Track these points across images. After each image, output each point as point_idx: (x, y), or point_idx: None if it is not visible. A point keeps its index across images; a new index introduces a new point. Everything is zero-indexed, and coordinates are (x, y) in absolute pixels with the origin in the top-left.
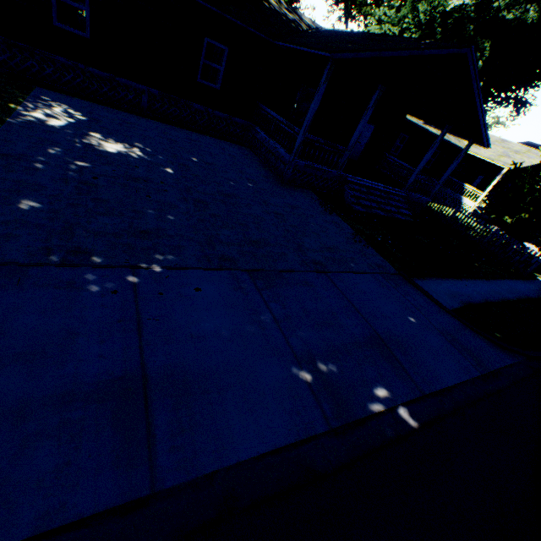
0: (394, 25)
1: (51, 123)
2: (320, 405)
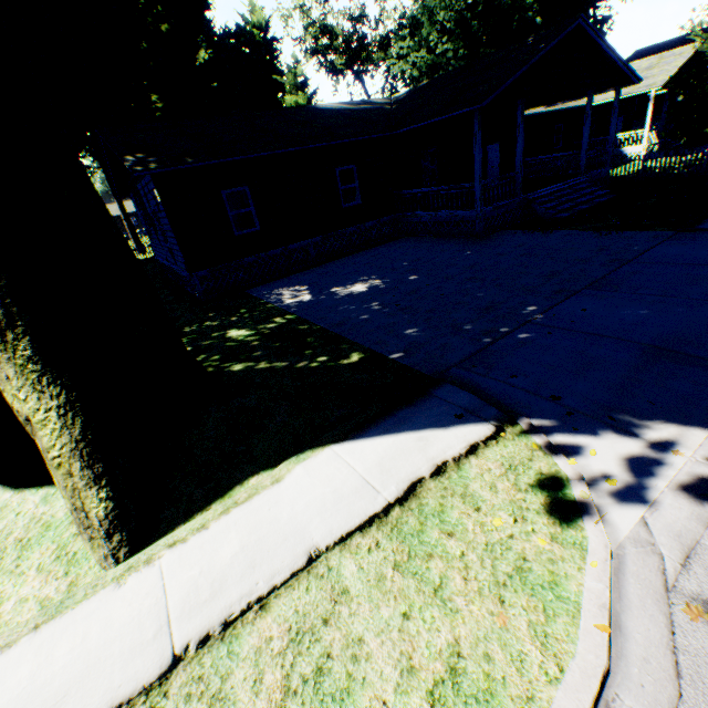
0: (417, 51)
1: (305, 300)
2: None
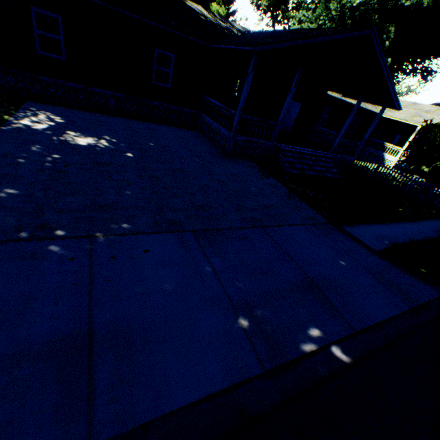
0: (312, 23)
1: (35, 127)
2: (255, 348)
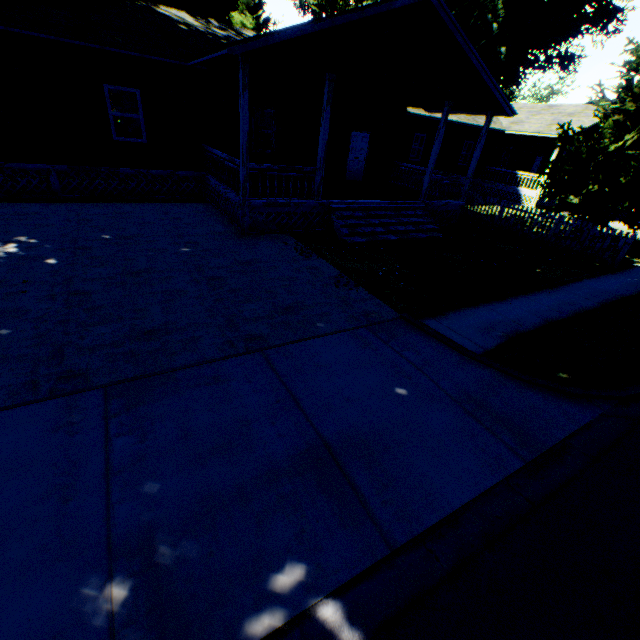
0: None
1: None
2: None
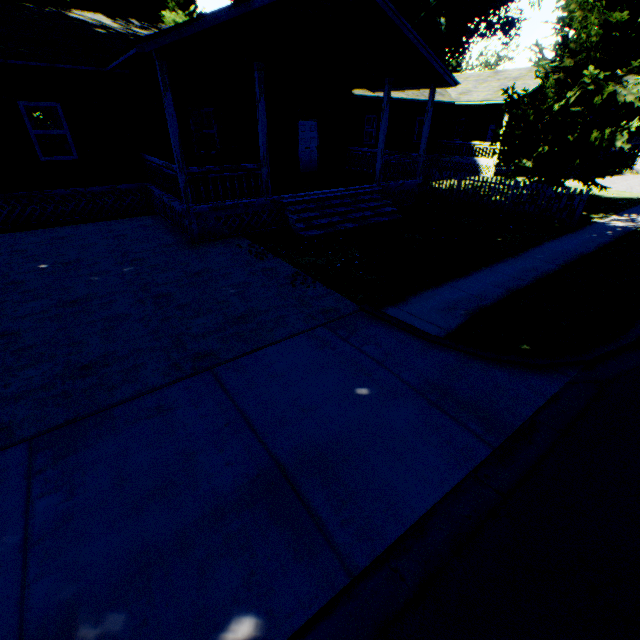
0: None
1: None
2: None
